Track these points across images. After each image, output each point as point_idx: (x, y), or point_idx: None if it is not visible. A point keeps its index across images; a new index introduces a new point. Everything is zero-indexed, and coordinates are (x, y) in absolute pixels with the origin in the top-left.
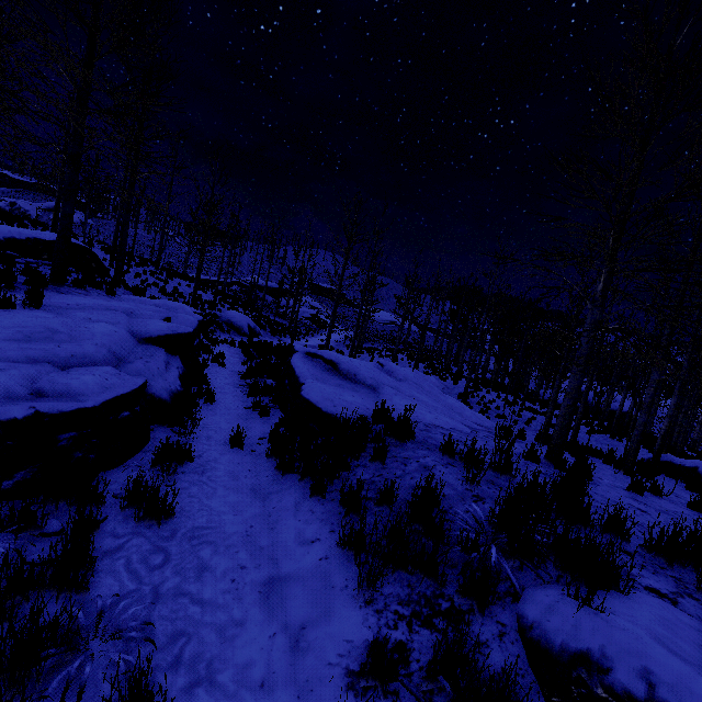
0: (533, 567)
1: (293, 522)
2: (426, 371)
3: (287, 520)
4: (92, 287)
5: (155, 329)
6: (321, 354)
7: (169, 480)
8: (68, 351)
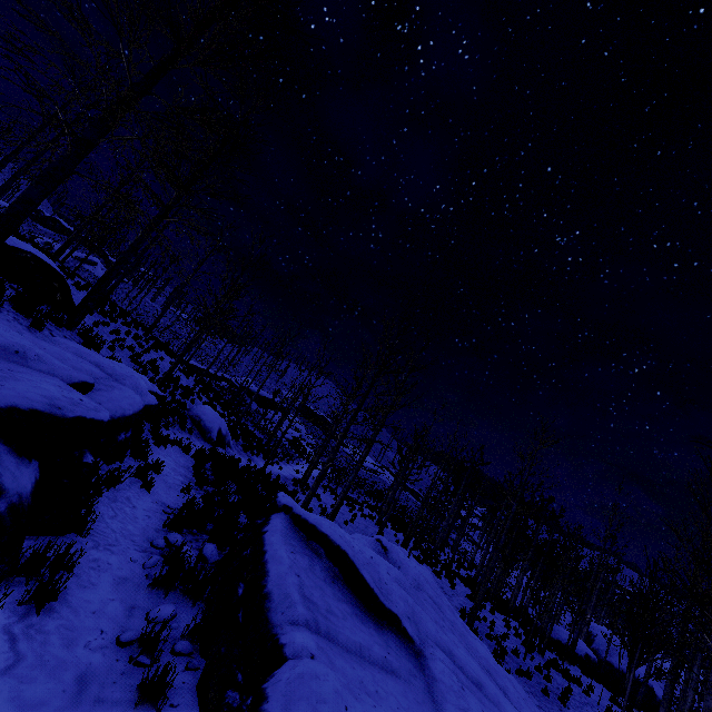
0: None
1: None
2: (417, 555)
3: None
4: (17, 310)
5: (15, 391)
6: (327, 536)
7: None
8: None
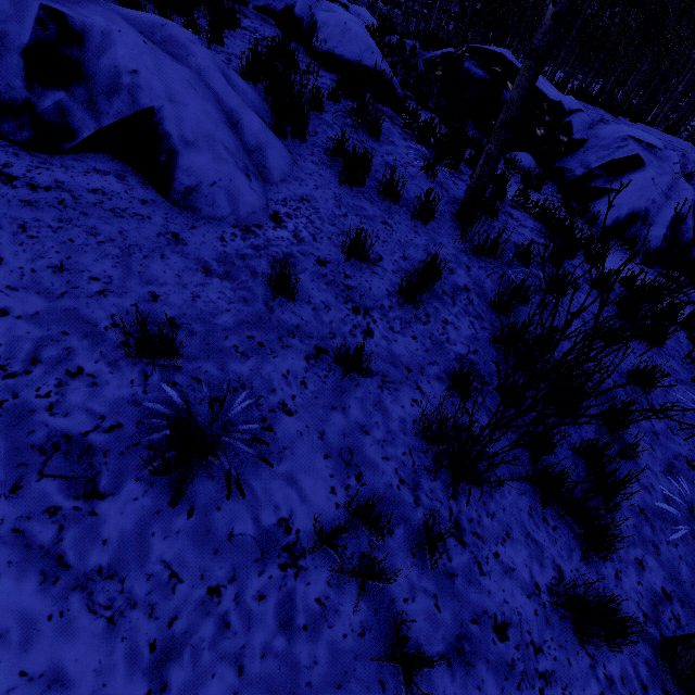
0: (428, 51)
1: None
2: None
3: None
4: None
5: None
6: None
7: None
8: None
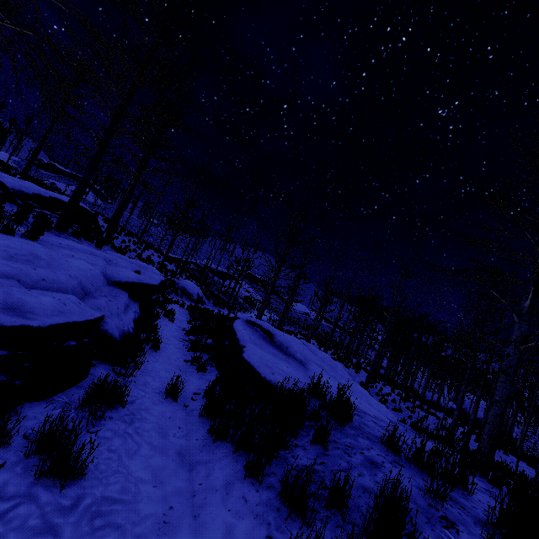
0: None
1: (221, 511)
2: (333, 357)
3: (215, 506)
4: (86, 239)
5: (125, 276)
6: (260, 324)
7: (93, 426)
8: (41, 275)
